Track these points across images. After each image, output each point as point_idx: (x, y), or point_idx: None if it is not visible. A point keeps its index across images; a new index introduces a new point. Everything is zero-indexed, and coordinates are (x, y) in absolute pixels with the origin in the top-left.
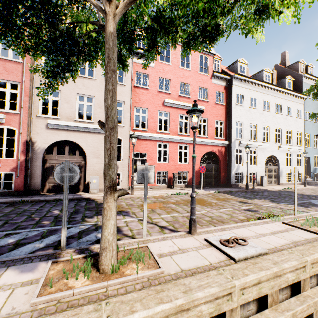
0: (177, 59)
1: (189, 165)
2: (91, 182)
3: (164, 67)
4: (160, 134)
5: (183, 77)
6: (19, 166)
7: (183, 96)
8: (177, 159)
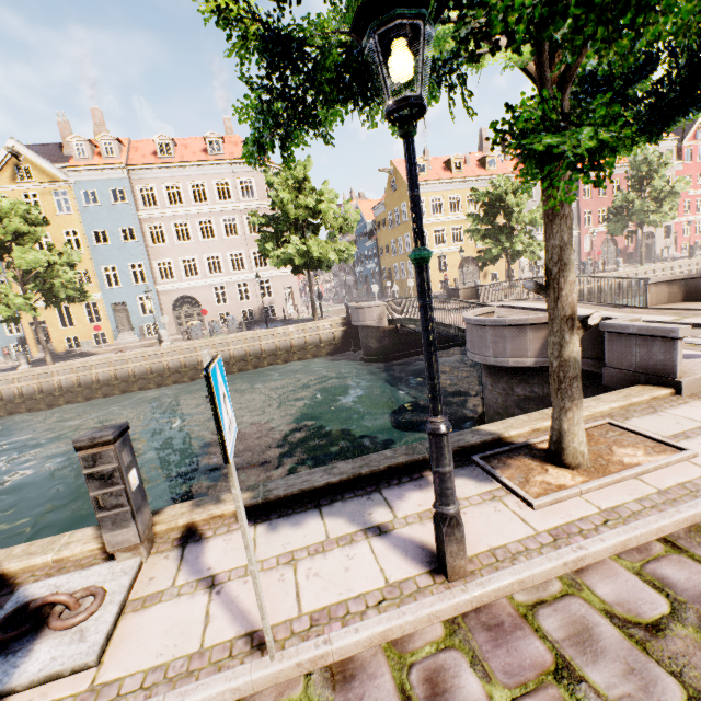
0: (695, 157)
1: (700, 235)
2: (663, 252)
3: (687, 167)
4: (686, 217)
5: (698, 170)
6: (636, 248)
7: (698, 185)
8: (693, 233)
